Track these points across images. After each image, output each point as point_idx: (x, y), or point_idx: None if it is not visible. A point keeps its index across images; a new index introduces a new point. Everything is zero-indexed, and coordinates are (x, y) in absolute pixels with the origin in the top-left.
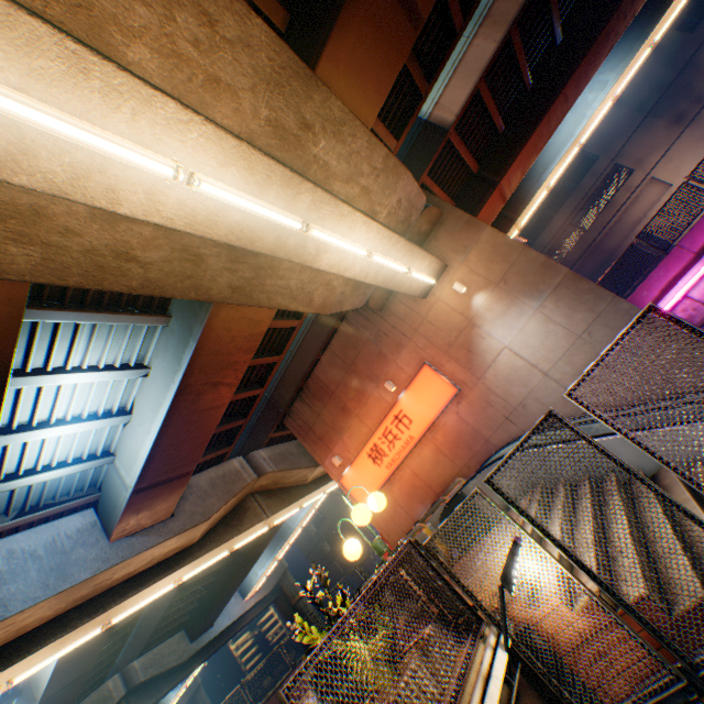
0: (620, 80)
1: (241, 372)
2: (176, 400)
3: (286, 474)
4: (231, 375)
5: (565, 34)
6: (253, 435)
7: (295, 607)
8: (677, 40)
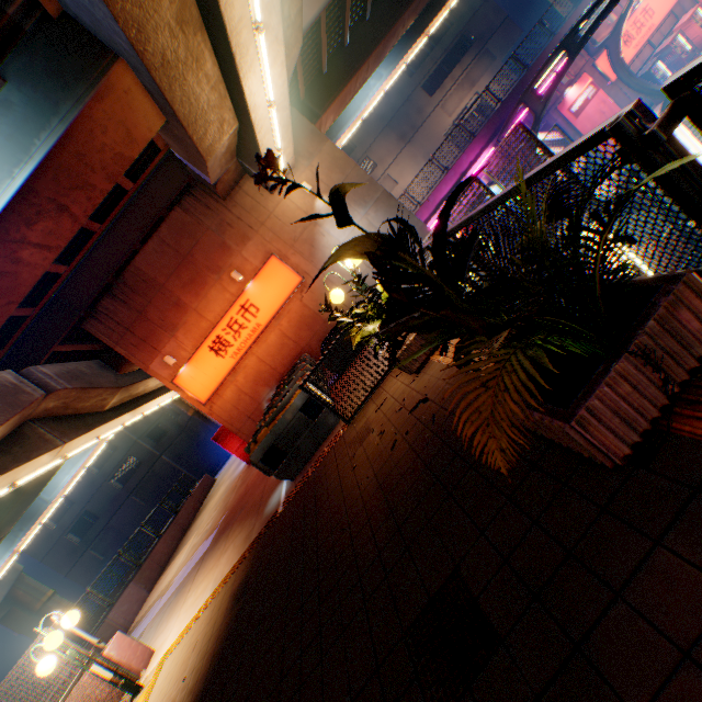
0: (390, 80)
1: (93, 206)
2: (11, 209)
3: (83, 395)
4: (82, 205)
5: (372, 15)
6: (22, 349)
7: (42, 612)
8: (404, 78)
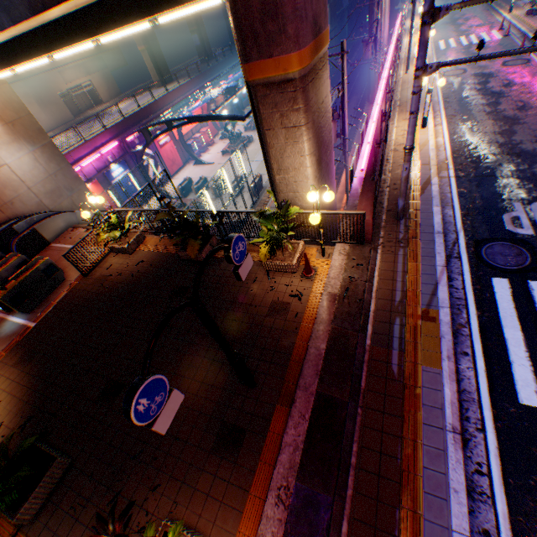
0: None
1: None
2: None
3: None
4: None
5: None
6: None
7: None
8: None
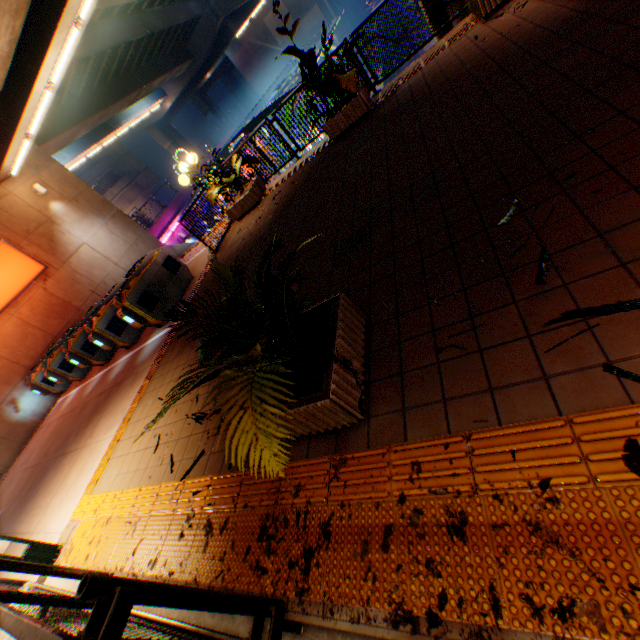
0: (74, 163)
1: None
2: None
3: None
4: None
5: (67, 105)
6: None
7: None
8: None
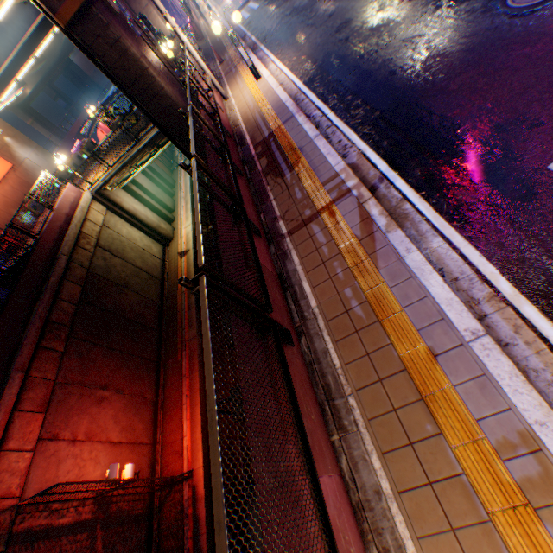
0: None
1: None
2: None
3: None
4: None
5: None
6: None
7: None
8: None
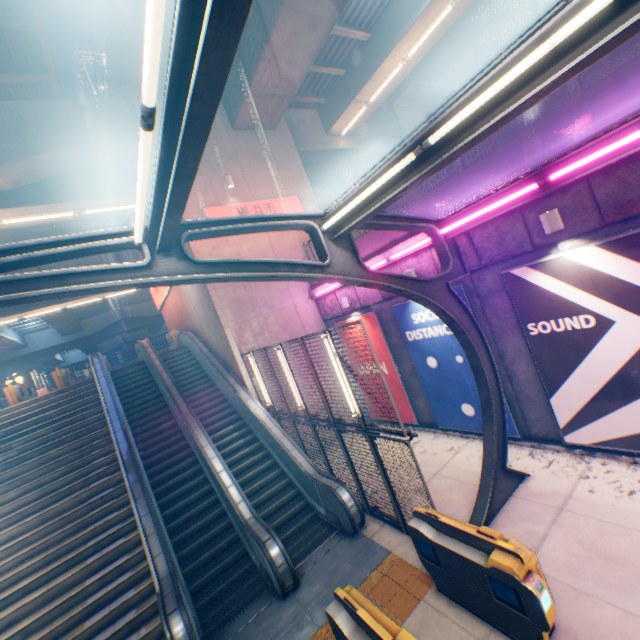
0: None
1: (8, 239)
2: None
3: None
4: (0, 241)
5: None
6: None
7: None
8: None
